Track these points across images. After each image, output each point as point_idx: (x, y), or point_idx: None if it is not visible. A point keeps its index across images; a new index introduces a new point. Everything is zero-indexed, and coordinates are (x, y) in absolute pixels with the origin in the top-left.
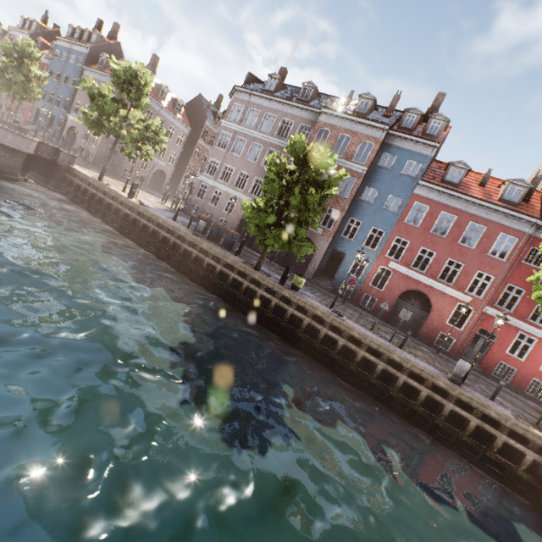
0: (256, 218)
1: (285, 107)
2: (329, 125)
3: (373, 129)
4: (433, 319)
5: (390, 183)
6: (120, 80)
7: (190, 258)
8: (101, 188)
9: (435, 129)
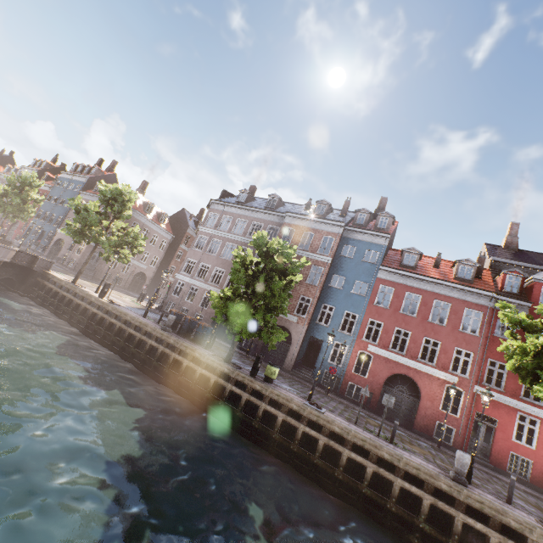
0: (223, 308)
1: (255, 214)
2: (294, 225)
3: (331, 227)
4: (425, 406)
5: (355, 270)
6: (106, 197)
7: (156, 355)
8: (72, 290)
9: (384, 223)
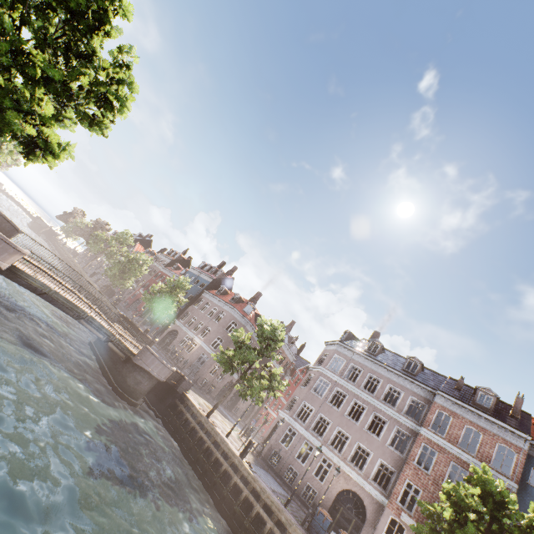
0: None
1: (392, 375)
2: (449, 410)
3: (508, 433)
4: None
5: None
6: (264, 334)
7: None
8: (212, 433)
9: None
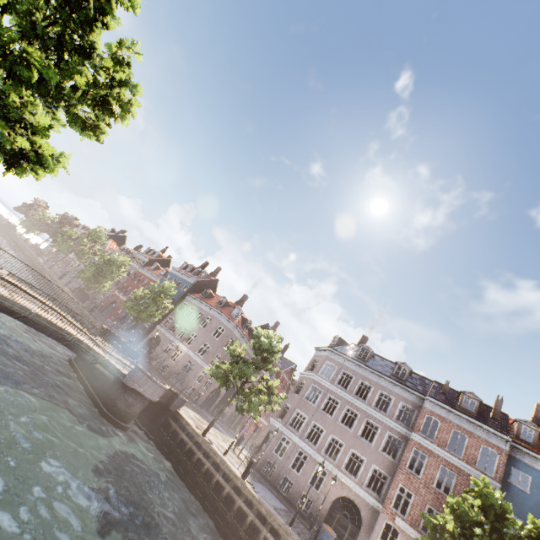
0: None
1: (382, 381)
2: (437, 415)
3: (491, 435)
4: None
5: (535, 513)
6: (262, 347)
7: None
8: (211, 454)
9: None
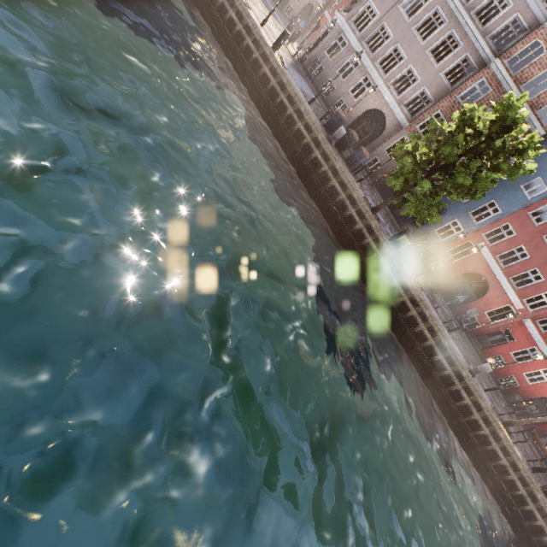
0: (409, 172)
1: None
2: None
3: None
4: (476, 305)
5: None
6: None
7: (317, 170)
8: (243, 16)
9: None
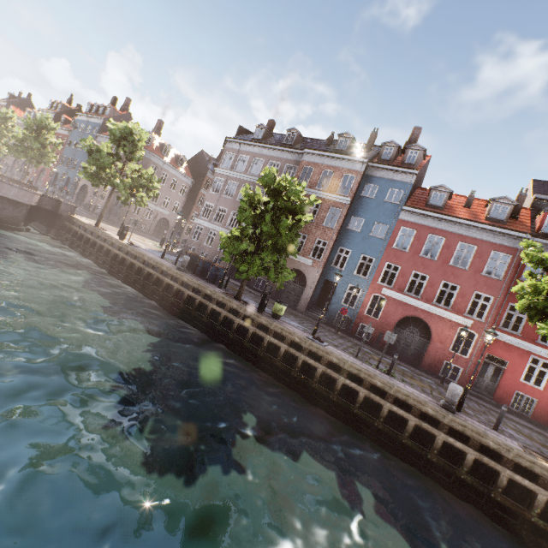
0: (231, 247)
1: (272, 152)
2: (312, 163)
3: (353, 163)
4: (435, 347)
5: (375, 211)
6: (116, 137)
7: (172, 292)
8: (95, 232)
9: (413, 158)
